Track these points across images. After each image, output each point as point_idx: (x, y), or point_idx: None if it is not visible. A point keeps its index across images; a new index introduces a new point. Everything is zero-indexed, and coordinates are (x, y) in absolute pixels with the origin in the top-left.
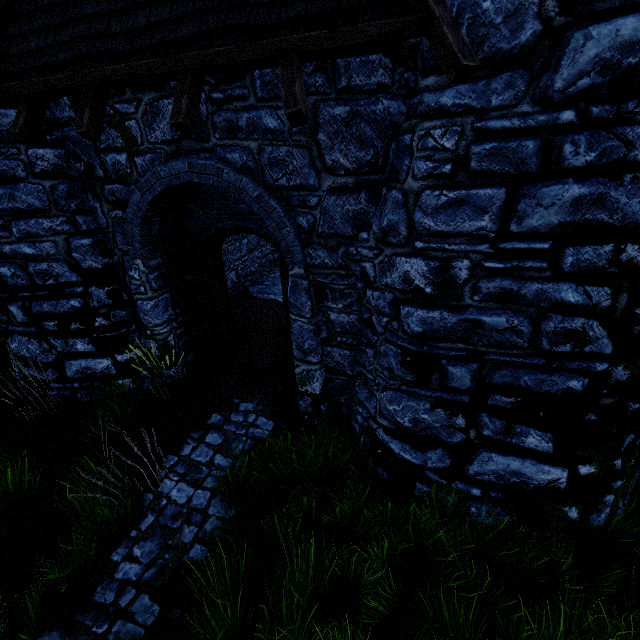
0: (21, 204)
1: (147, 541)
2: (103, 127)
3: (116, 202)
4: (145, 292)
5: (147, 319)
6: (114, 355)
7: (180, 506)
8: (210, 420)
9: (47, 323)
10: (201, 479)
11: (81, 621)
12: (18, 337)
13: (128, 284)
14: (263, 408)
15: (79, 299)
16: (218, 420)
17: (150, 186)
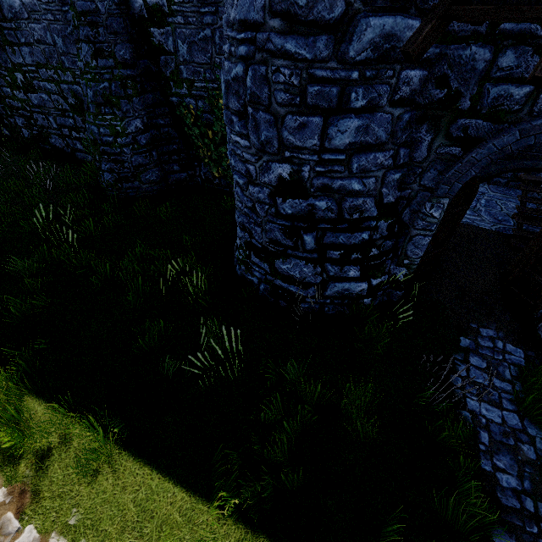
0: (370, 137)
1: (499, 455)
2: (522, 51)
3: (460, 138)
4: (433, 229)
5: (415, 251)
6: (370, 280)
7: (500, 425)
8: (461, 343)
9: (333, 252)
10: (497, 401)
11: (510, 521)
12: (295, 261)
13: (402, 216)
14: (504, 335)
15: (368, 232)
16: (469, 344)
17: None
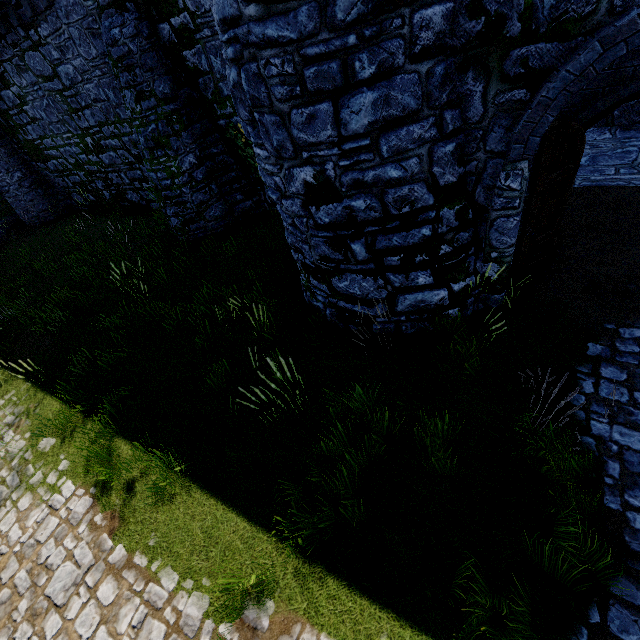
0: (394, 109)
1: (635, 490)
2: None
3: (521, 76)
4: (517, 206)
5: (501, 240)
6: (450, 285)
7: None
8: (589, 351)
9: (390, 258)
10: (639, 422)
11: None
12: (351, 276)
13: (475, 198)
14: None
15: (429, 226)
16: (601, 351)
17: (638, 29)
